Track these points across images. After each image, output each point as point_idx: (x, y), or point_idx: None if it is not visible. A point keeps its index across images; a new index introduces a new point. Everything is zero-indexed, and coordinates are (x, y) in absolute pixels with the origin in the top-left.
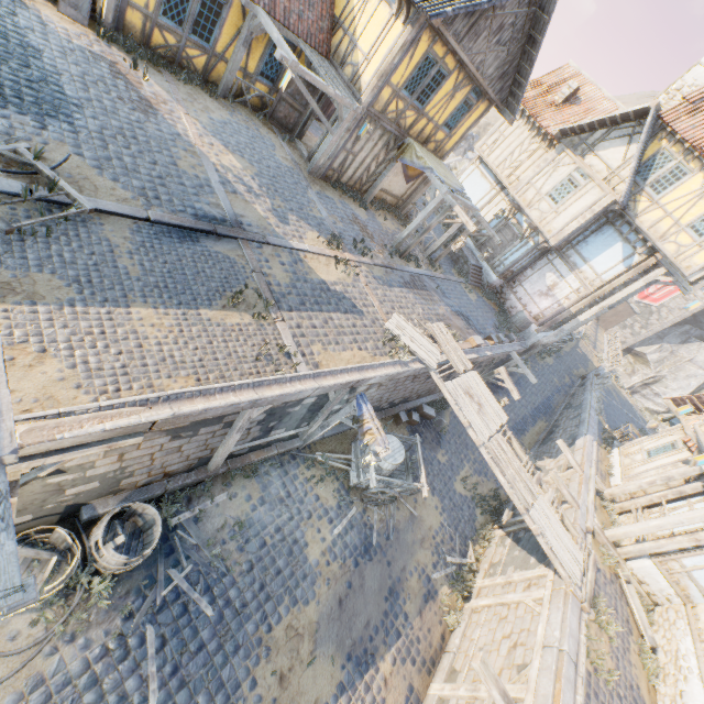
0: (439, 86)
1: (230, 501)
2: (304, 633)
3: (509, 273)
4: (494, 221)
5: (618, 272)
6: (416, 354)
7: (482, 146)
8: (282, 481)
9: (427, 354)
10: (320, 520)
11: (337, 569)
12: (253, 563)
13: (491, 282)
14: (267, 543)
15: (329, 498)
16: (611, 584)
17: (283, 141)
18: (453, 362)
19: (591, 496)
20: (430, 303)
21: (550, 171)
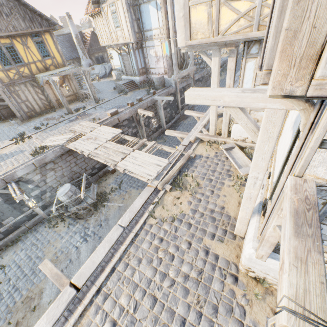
0: (16, 51)
1: (3, 259)
2: (35, 296)
3: (143, 69)
4: (120, 60)
5: (161, 16)
6: (54, 145)
7: (101, 42)
8: (34, 236)
9: (62, 141)
10: (55, 241)
11: (62, 257)
12: (11, 279)
13: (138, 81)
14: (21, 266)
15: (62, 229)
16: (213, 158)
17: (12, 121)
18: (82, 132)
19: (202, 122)
20: (87, 118)
21: (108, 20)
